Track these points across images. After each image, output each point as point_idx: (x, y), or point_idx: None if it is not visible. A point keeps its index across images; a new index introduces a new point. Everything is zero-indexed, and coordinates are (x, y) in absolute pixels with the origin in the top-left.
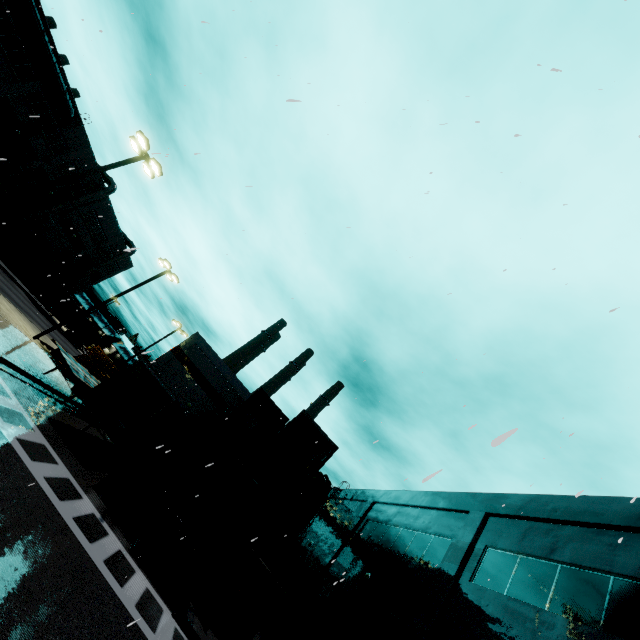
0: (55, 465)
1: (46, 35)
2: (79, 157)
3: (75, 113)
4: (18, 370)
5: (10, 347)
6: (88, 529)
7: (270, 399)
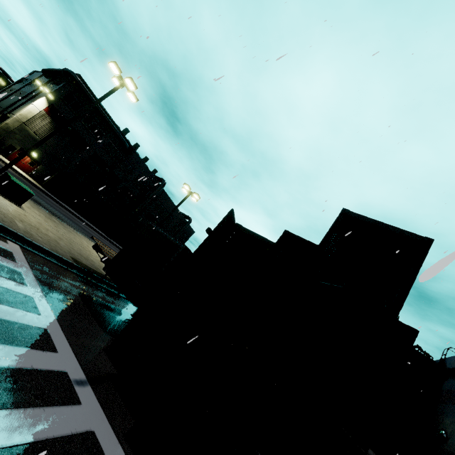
0: (28, 313)
1: (99, 106)
2: (140, 172)
3: (129, 146)
4: (61, 260)
5: (66, 251)
6: (6, 387)
7: (300, 238)
